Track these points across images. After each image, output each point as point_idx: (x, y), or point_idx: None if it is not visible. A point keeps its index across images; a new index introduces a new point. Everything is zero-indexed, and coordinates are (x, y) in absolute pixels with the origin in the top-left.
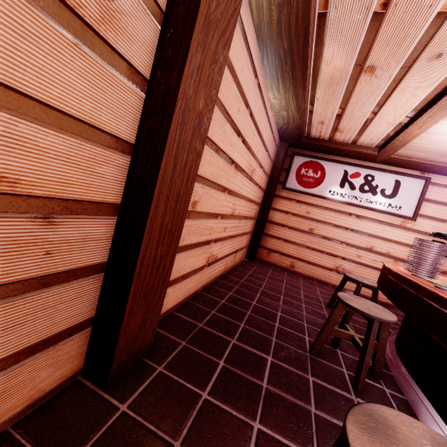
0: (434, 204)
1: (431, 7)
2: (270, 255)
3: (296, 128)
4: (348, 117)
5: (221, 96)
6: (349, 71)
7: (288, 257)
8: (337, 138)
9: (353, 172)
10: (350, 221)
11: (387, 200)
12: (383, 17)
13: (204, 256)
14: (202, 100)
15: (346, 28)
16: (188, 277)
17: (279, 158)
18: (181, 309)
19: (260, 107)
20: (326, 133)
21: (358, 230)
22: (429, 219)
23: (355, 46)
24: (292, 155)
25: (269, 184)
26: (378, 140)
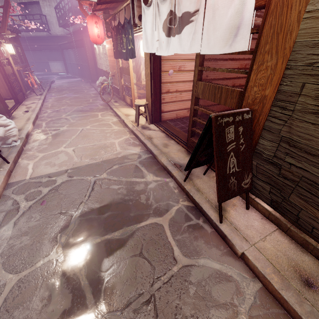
0: None
1: None
2: None
3: None
4: None
5: None
6: None
7: None
8: None
9: None
10: None
11: None
12: None
13: None
14: None
15: None
16: None
17: None
18: None
19: None
20: None
21: None
22: None
23: None
24: None
25: None
26: None
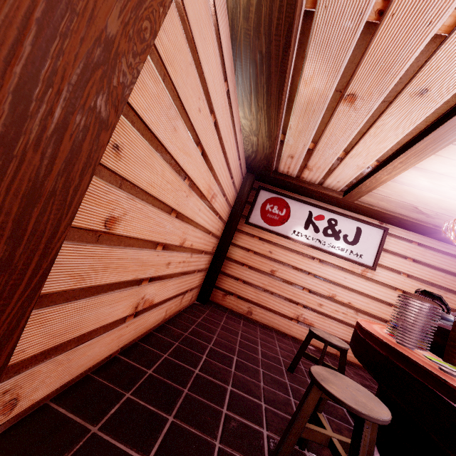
0: (392, 255)
1: (430, 25)
2: (226, 298)
3: (265, 159)
4: (319, 154)
5: (173, 73)
6: (328, 97)
7: (246, 301)
8: (305, 177)
9: (317, 214)
10: (313, 266)
11: (349, 247)
12: (375, 30)
13: (128, 302)
14: (117, 20)
15: (333, 38)
16: (92, 337)
17: (244, 190)
18: (68, 396)
19: (228, 122)
20: (295, 169)
21: (321, 275)
22: (387, 270)
23: (339, 65)
24: (258, 189)
25: (231, 216)
26: (344, 183)
